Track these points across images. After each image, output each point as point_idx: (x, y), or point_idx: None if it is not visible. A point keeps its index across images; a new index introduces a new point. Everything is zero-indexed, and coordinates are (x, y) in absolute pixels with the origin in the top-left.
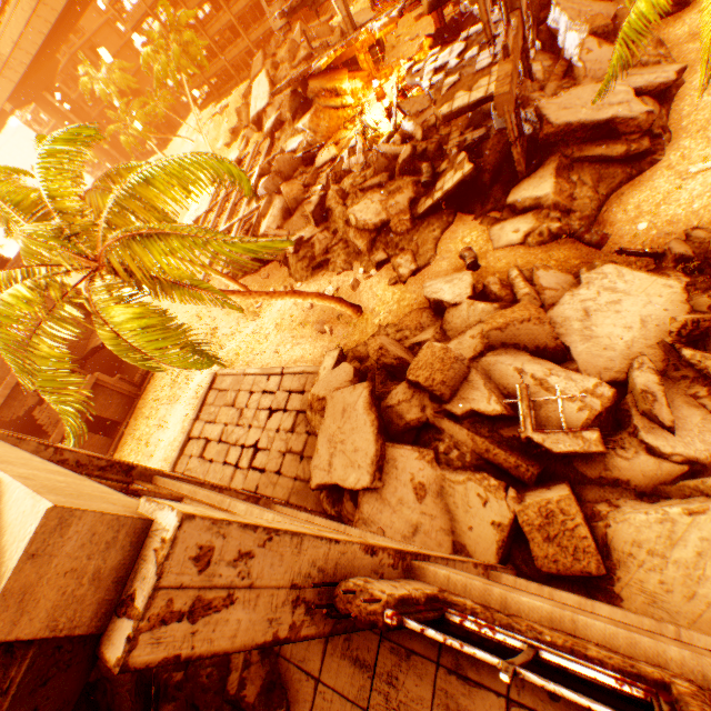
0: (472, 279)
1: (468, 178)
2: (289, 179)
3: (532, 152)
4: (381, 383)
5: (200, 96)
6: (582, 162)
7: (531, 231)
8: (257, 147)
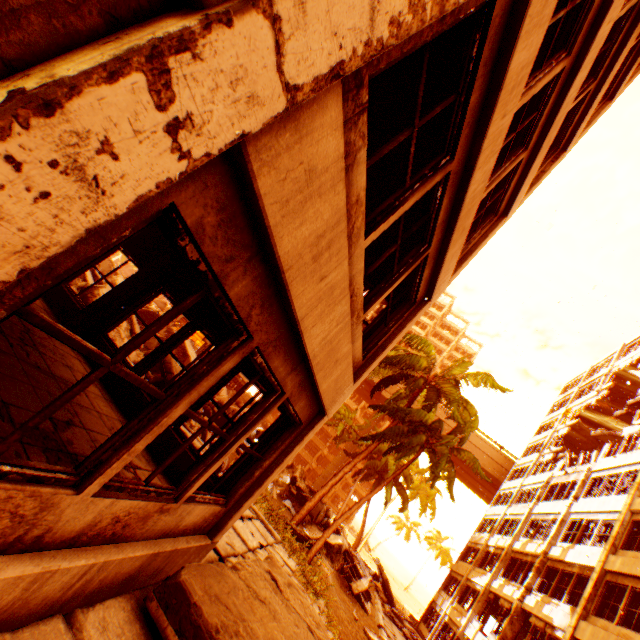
0: None
1: (154, 313)
2: None
3: None
4: None
5: None
6: None
7: None
8: None
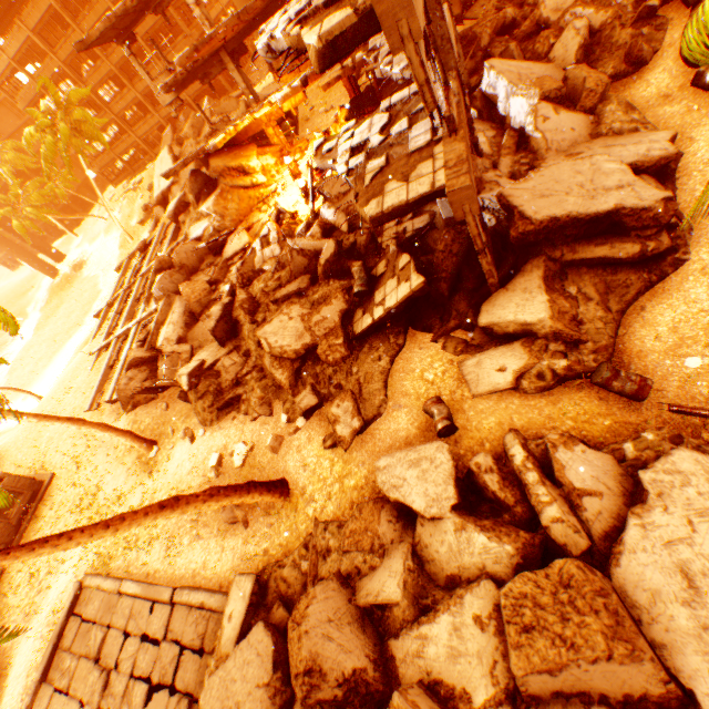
0: (452, 462)
1: (419, 293)
2: (195, 271)
3: (500, 249)
4: (321, 708)
5: (112, 172)
6: (578, 266)
7: (525, 370)
8: (163, 229)
